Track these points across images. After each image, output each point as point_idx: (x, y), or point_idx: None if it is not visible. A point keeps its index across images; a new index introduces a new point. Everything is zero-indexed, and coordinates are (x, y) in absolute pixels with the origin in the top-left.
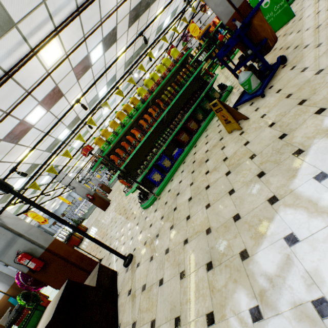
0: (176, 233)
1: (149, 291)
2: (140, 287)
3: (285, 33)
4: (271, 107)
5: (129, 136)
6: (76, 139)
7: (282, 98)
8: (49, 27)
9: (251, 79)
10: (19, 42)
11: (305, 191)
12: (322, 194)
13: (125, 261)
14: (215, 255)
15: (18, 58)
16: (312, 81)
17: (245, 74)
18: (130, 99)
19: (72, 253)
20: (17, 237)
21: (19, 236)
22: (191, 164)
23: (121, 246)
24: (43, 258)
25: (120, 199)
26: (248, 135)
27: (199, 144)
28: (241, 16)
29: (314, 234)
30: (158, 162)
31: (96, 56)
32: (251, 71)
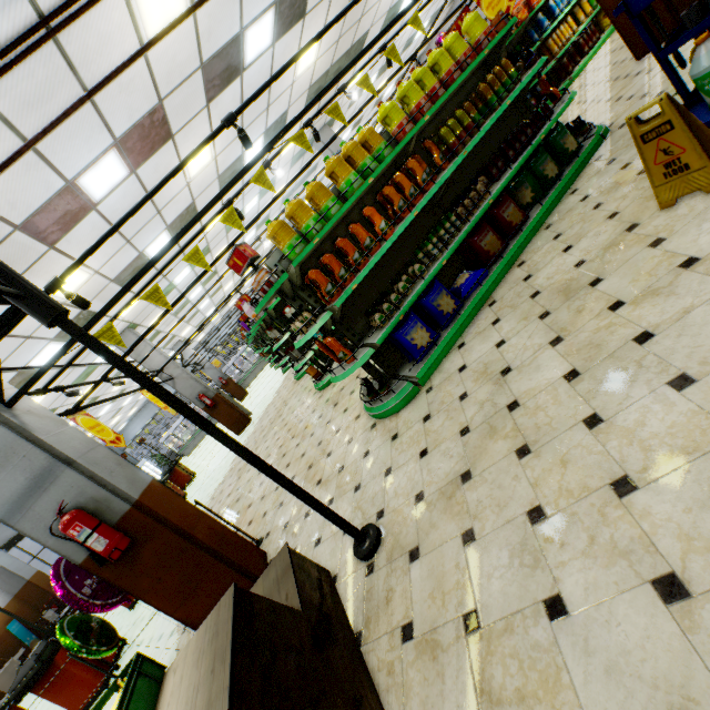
0: (556, 465)
1: (508, 636)
2: (451, 620)
3: None
4: None
5: (358, 224)
6: (222, 220)
7: None
8: None
9: None
10: None
11: None
12: None
13: (362, 543)
14: None
15: None
16: None
17: None
18: (361, 131)
19: (197, 520)
20: (60, 467)
21: (66, 463)
22: (526, 301)
23: None
24: (127, 527)
25: (283, 407)
26: None
27: (534, 258)
28: None
29: None
30: (424, 299)
31: (256, 46)
32: None
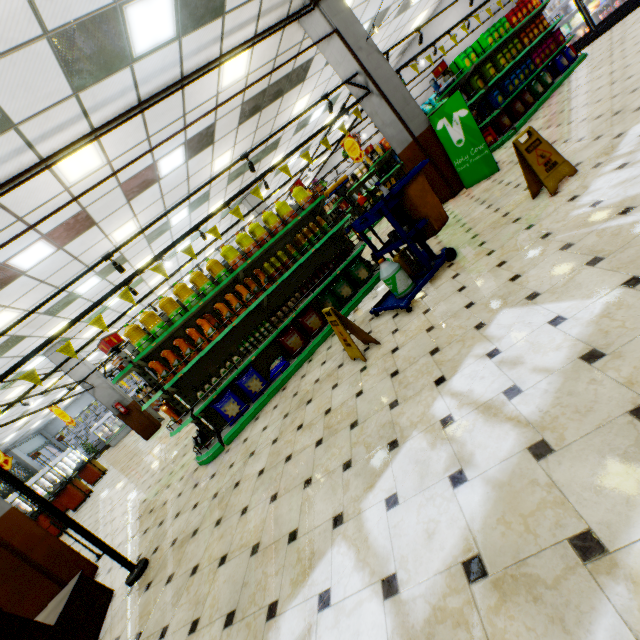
0: (219, 537)
1: None
2: (133, 636)
3: (479, 197)
4: (408, 338)
5: (193, 328)
6: (92, 323)
7: (423, 327)
8: (80, 127)
9: (397, 277)
10: (18, 149)
11: (370, 519)
12: (380, 533)
13: (132, 573)
14: (244, 601)
15: (11, 171)
16: (458, 319)
17: (389, 268)
18: (208, 262)
19: (39, 542)
20: None
21: None
22: (290, 398)
23: (140, 536)
24: None
25: None
26: (367, 377)
27: (315, 360)
28: (422, 149)
29: (346, 600)
30: (239, 380)
31: (171, 165)
32: (406, 259)
